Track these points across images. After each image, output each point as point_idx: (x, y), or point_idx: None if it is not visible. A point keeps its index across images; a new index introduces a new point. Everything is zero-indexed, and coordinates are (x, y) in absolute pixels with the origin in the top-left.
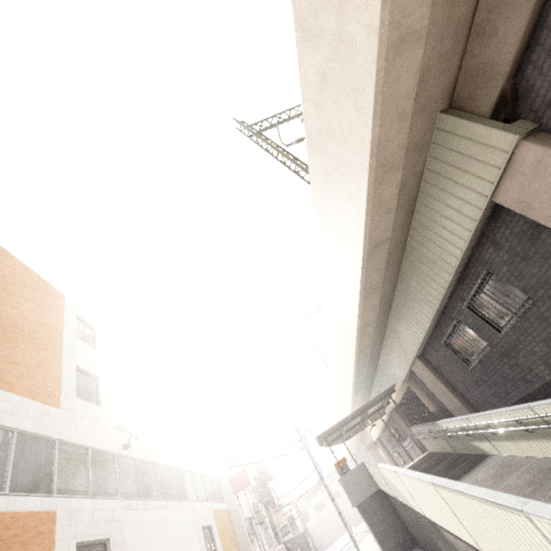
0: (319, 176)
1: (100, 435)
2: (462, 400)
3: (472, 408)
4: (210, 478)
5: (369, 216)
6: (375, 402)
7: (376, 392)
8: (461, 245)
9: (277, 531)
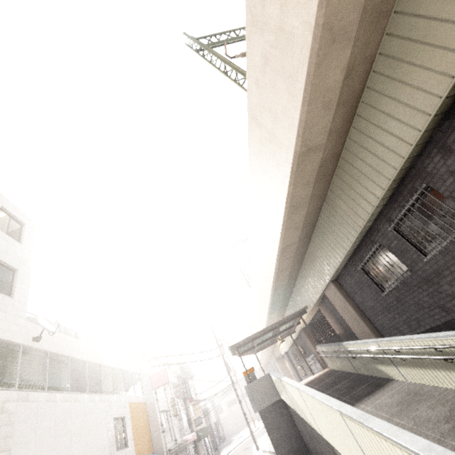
0: (256, 66)
1: (4, 325)
2: (369, 325)
3: (378, 333)
4: (132, 374)
5: (306, 105)
6: (287, 320)
7: (289, 312)
8: (404, 151)
9: (191, 422)
